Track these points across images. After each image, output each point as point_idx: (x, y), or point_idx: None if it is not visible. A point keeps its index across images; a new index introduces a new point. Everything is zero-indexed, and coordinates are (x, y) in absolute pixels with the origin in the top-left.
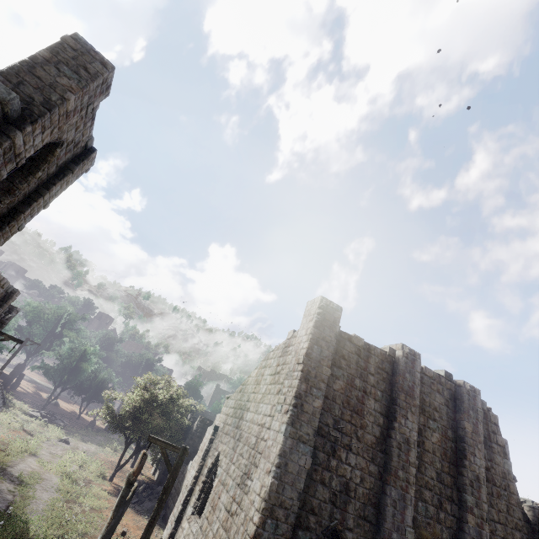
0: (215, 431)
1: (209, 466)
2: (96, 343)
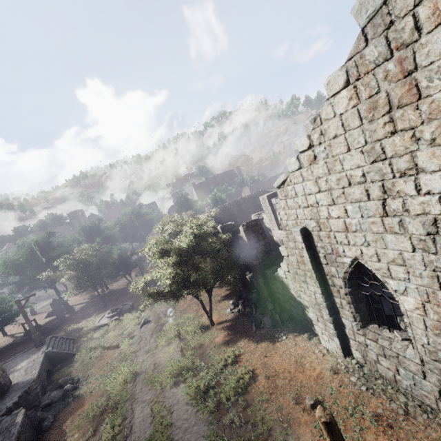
0: (304, 236)
1: (341, 277)
2: (86, 237)
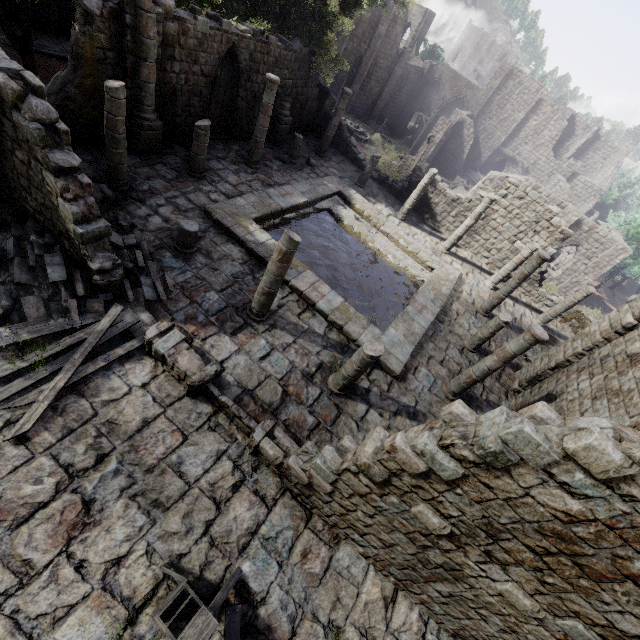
0: None
1: None
2: None
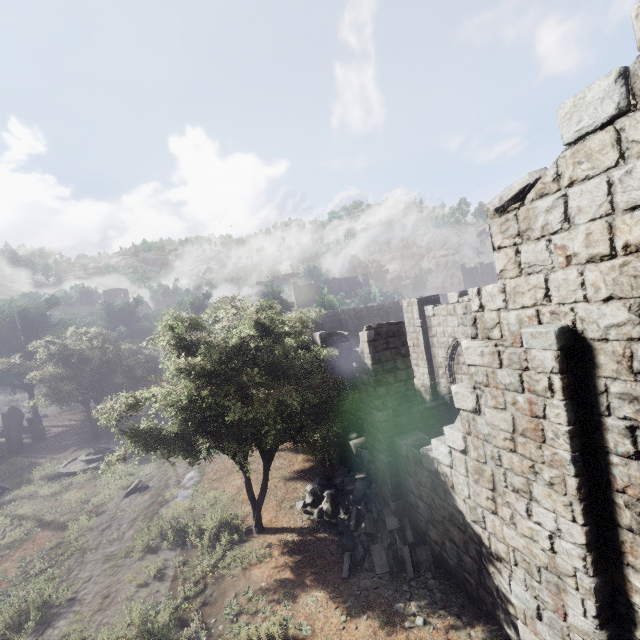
0: (565, 353)
1: None
2: (109, 324)
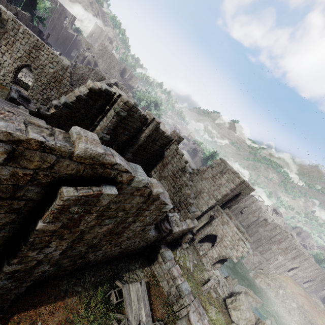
0: None
1: None
2: None
